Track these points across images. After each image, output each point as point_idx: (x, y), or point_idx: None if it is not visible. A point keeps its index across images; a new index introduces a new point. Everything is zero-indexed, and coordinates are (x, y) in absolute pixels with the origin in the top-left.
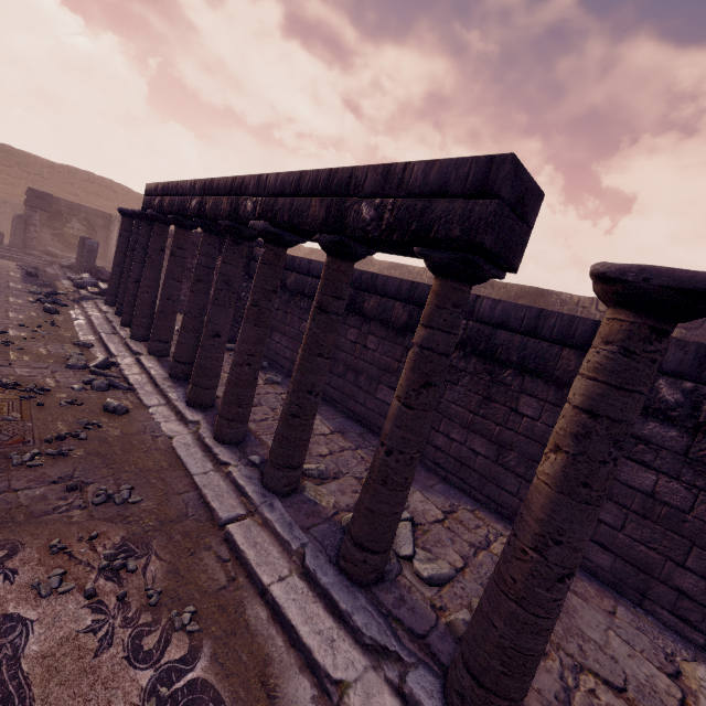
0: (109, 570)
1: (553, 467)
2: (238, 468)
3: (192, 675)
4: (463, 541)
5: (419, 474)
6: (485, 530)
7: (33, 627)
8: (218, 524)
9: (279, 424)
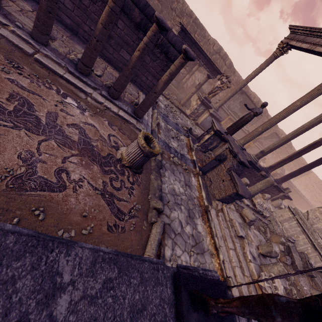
0: (15, 68)
1: (137, 54)
2: (16, 29)
3: (62, 92)
4: (101, 67)
5: (80, 42)
6: (104, 64)
7: (17, 81)
8: (29, 55)
9: (41, 14)
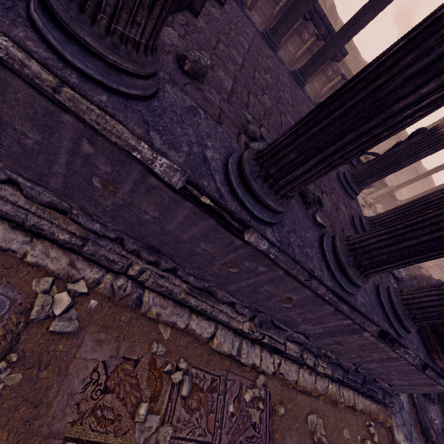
0: None
1: (326, 90)
2: None
3: None
4: None
5: None
6: None
7: None
8: None
9: None
